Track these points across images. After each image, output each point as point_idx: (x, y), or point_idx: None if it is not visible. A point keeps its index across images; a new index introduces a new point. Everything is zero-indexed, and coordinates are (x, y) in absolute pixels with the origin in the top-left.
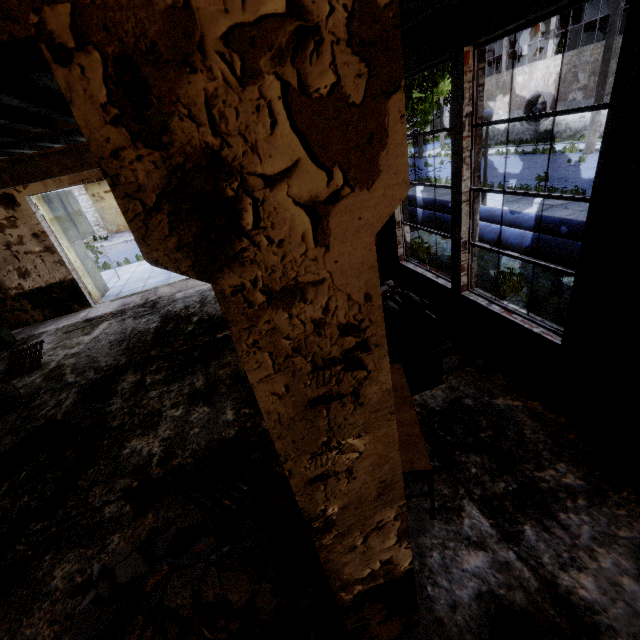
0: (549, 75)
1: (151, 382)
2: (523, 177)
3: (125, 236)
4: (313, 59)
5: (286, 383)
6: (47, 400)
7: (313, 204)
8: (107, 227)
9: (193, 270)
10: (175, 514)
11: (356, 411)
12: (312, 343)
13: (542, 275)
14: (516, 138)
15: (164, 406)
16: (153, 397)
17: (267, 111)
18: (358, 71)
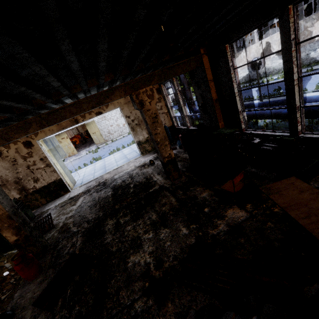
0: (258, 49)
1: (124, 222)
2: (266, 92)
3: (73, 158)
4: None
5: None
6: (65, 244)
7: None
8: None
9: None
10: (187, 300)
11: None
12: None
13: (317, 126)
14: (249, 79)
15: (139, 233)
16: (130, 230)
17: None
18: None
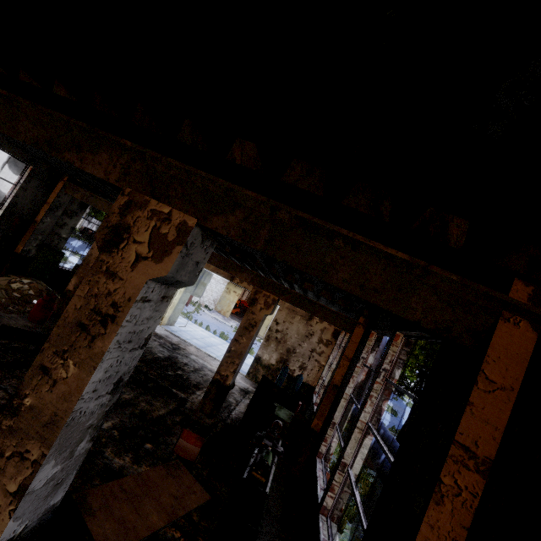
0: None
1: None
2: None
3: (219, 316)
4: (166, 225)
5: (82, 305)
6: None
7: (140, 255)
8: (217, 306)
9: (100, 246)
10: None
11: (86, 348)
12: (102, 298)
13: None
14: None
15: None
16: None
17: (148, 227)
18: (174, 234)
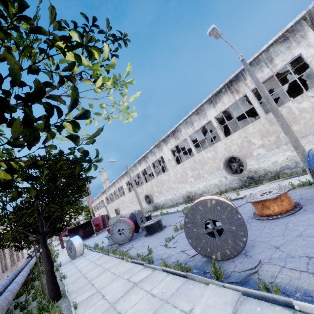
0: (100, 212)
1: None
2: None
3: None
4: None
5: None
6: None
7: None
8: None
9: None
10: None
11: None
12: None
13: None
14: None
15: None
16: None
17: None
18: None
